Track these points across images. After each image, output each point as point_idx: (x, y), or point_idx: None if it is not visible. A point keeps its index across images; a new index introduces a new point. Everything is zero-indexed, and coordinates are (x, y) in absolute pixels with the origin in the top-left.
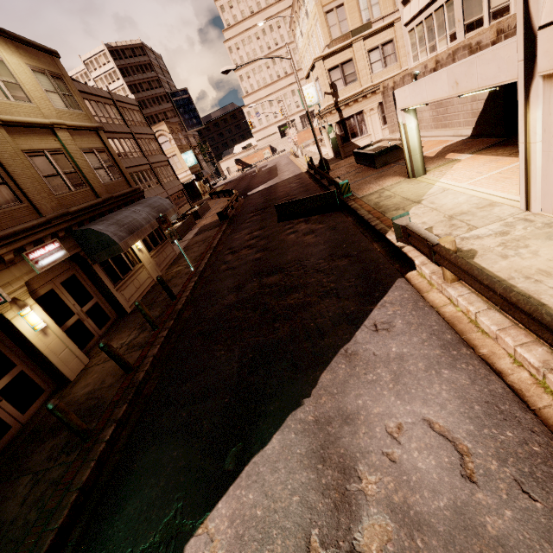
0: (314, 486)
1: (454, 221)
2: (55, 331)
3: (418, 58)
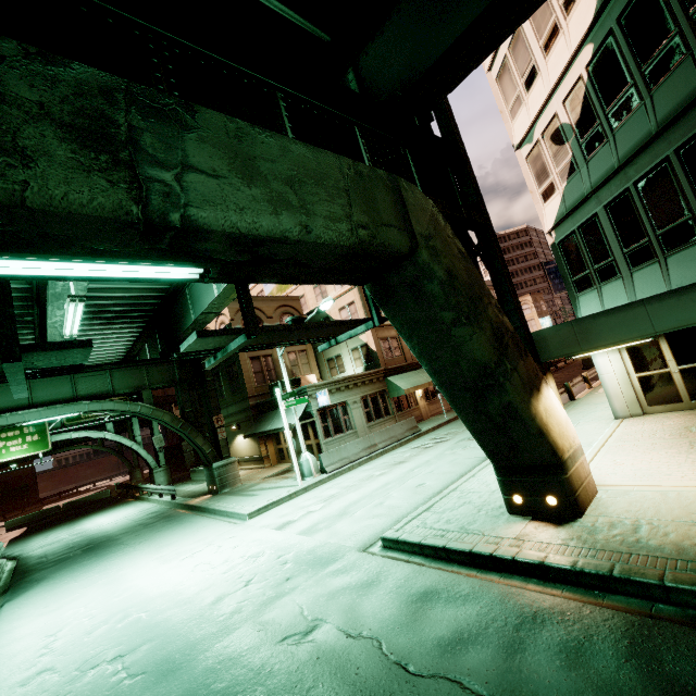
0: None
1: None
2: None
3: None
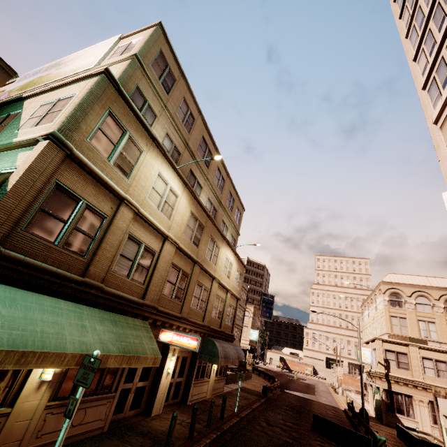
0: None
1: None
2: (169, 379)
3: None
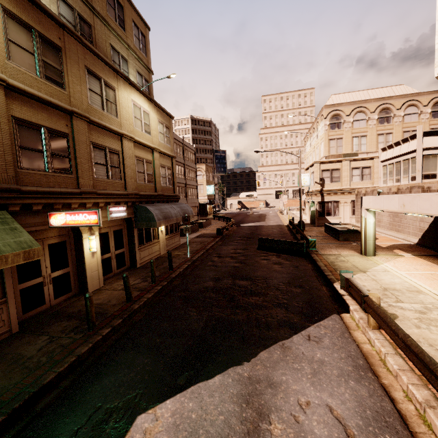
0: (236, 415)
1: (387, 292)
2: (98, 257)
3: (386, 182)
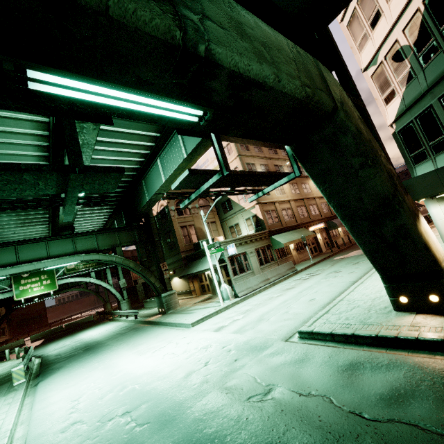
0: None
1: None
2: (321, 241)
3: None
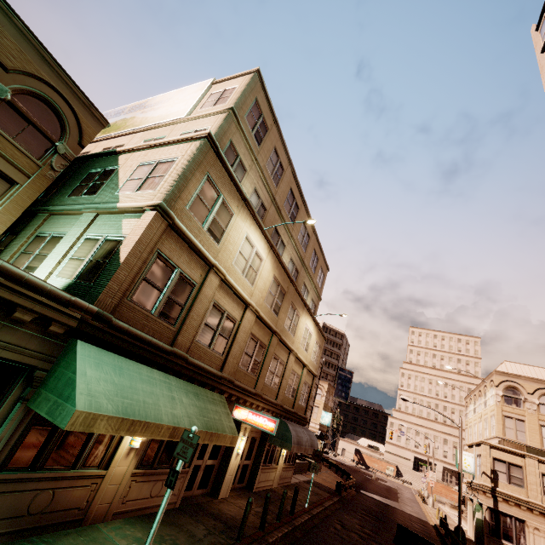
0: None
1: None
2: (238, 460)
3: None
